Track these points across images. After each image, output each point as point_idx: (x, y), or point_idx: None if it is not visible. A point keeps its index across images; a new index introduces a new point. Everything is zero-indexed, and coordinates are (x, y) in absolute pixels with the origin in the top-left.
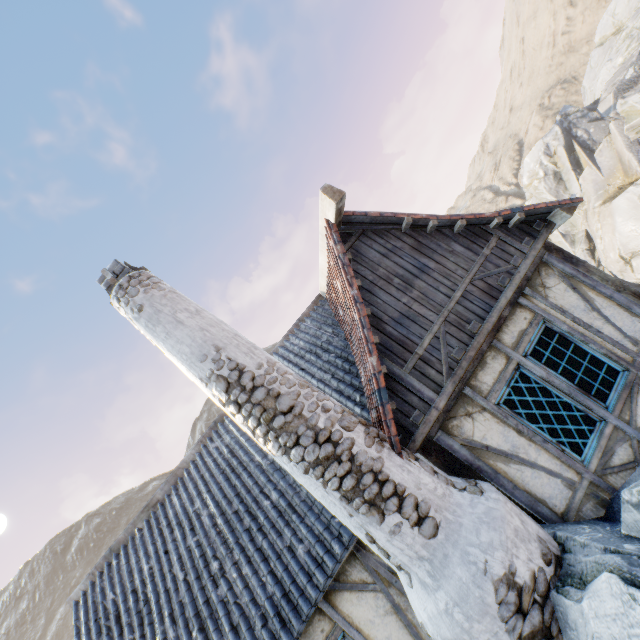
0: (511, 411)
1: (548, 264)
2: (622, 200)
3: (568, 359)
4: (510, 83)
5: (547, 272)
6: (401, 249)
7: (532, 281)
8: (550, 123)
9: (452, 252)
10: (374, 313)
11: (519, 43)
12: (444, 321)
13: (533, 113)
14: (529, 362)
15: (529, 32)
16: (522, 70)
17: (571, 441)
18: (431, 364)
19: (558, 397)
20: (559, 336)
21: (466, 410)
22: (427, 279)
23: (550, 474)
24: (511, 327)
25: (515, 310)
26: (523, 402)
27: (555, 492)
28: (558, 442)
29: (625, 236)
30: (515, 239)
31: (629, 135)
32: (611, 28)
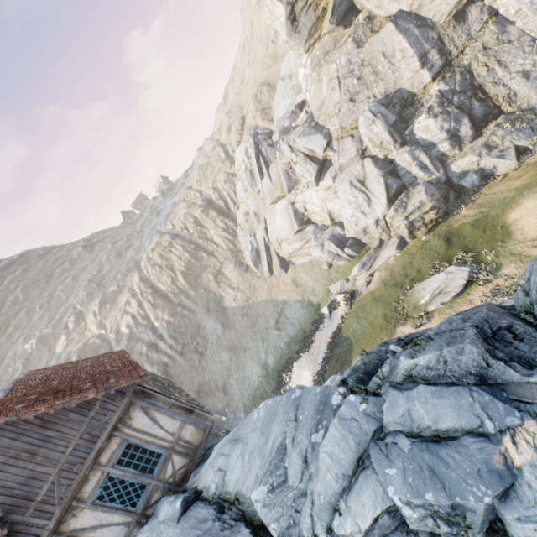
0: (101, 501)
1: (135, 403)
2: (279, 206)
3: (138, 457)
4: (243, 56)
5: (134, 408)
6: (30, 429)
7: (124, 417)
8: (259, 116)
9: (70, 420)
10: (5, 485)
11: (250, 24)
12: (59, 470)
13: (252, 99)
14: (115, 469)
15: (256, 20)
16: (250, 50)
17: (132, 502)
18: (48, 502)
19: (129, 481)
20: (135, 446)
21: (73, 513)
22: (49, 445)
23: (118, 525)
24: (108, 451)
25: (111, 439)
26: (109, 493)
27: (120, 532)
28: (125, 506)
29: (279, 228)
30: (114, 398)
31: (283, 166)
32: (288, 71)
